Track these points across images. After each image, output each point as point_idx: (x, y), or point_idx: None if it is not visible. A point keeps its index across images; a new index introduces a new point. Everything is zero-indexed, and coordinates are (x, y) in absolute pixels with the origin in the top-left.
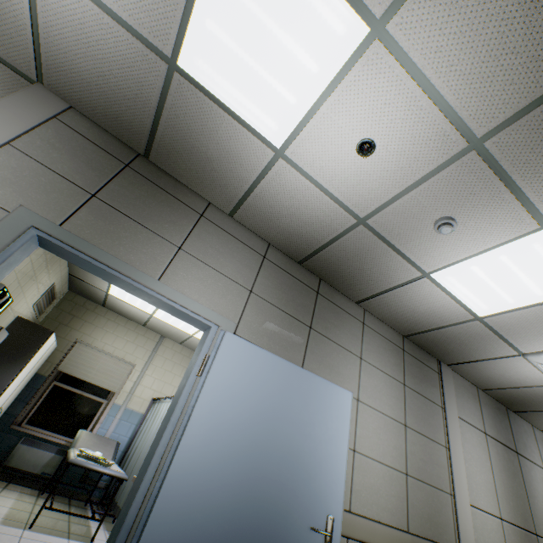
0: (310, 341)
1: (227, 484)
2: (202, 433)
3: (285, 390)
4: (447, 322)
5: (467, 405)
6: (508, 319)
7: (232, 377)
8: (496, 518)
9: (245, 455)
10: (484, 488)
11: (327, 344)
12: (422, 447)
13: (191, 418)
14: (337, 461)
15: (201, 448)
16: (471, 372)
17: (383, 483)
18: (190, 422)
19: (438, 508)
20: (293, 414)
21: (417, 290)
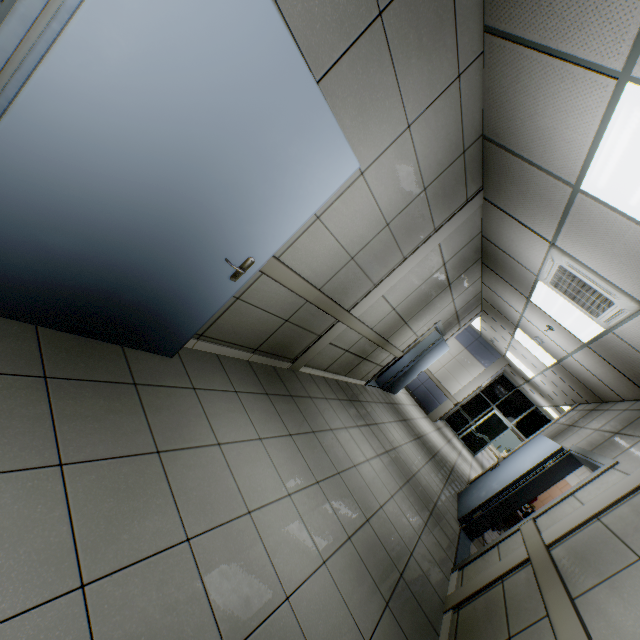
0: (361, 42)
1: (127, 175)
2: (88, 79)
3: (269, 102)
4: (543, 164)
5: (456, 239)
6: (597, 214)
7: (175, 5)
8: (391, 308)
9: (166, 155)
10: (402, 292)
11: (383, 71)
12: (385, 248)
13: (64, 36)
14: (289, 222)
15: (84, 103)
16: (493, 220)
17: (326, 255)
18: (61, 44)
19: (356, 288)
20: (264, 144)
21: (577, 91)
